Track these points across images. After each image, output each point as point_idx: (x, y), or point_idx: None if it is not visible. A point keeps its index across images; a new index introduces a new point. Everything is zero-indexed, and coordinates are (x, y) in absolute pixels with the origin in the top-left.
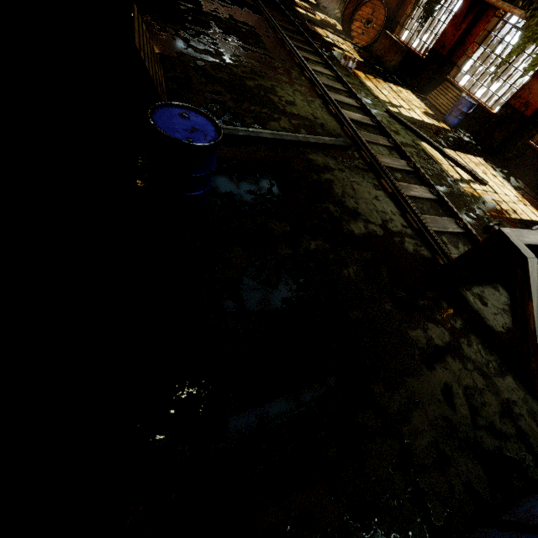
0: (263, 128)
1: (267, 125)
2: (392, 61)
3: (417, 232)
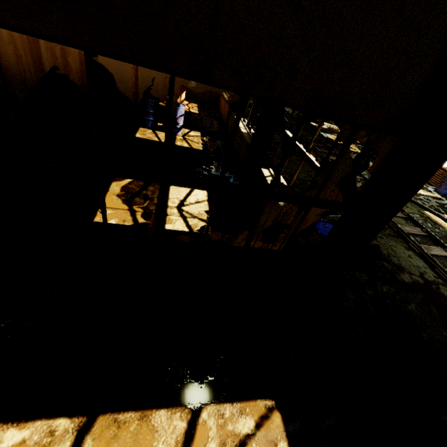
0: (328, 212)
1: (330, 210)
2: (385, 152)
3: (446, 281)
